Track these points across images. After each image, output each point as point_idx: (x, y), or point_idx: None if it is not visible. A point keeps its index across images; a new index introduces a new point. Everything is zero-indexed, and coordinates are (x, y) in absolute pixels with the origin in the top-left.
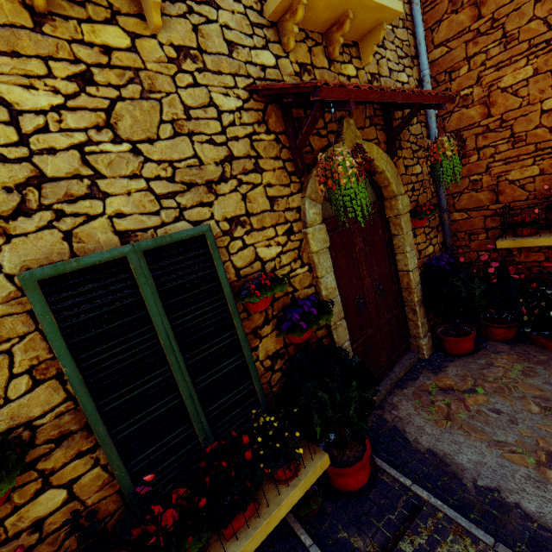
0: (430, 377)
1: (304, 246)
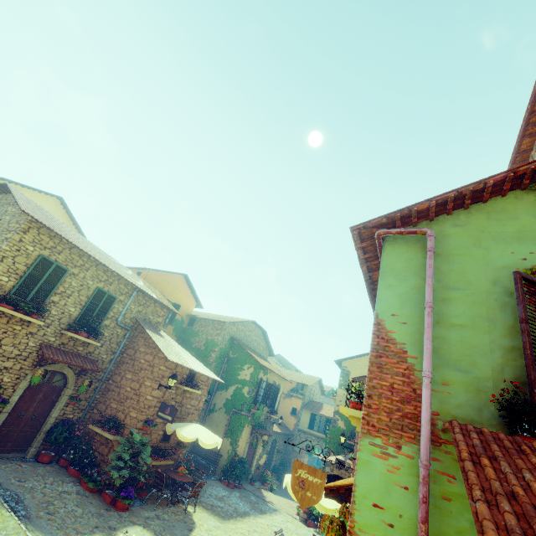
0: (19, 461)
1: (19, 384)
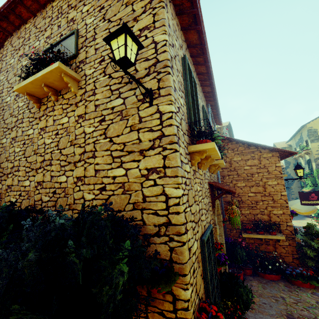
0: None
1: (214, 232)
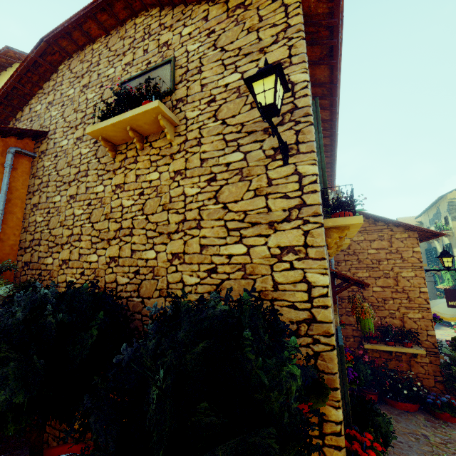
0: None
1: None
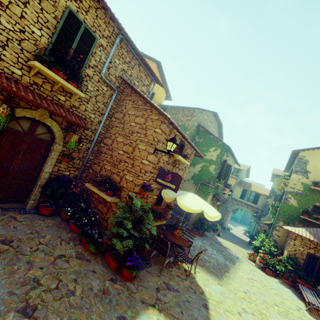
0: (16, 213)
1: None
